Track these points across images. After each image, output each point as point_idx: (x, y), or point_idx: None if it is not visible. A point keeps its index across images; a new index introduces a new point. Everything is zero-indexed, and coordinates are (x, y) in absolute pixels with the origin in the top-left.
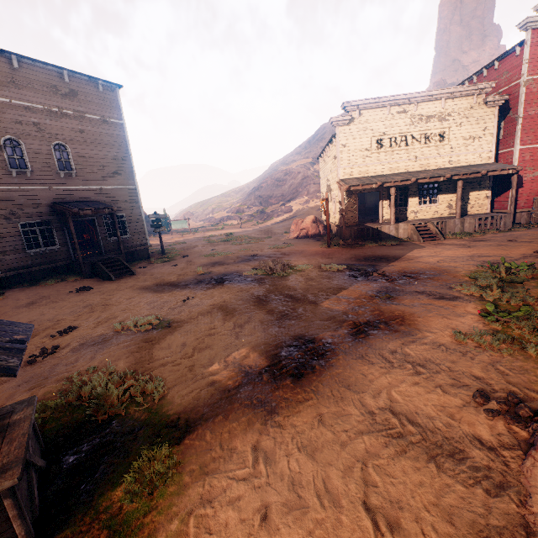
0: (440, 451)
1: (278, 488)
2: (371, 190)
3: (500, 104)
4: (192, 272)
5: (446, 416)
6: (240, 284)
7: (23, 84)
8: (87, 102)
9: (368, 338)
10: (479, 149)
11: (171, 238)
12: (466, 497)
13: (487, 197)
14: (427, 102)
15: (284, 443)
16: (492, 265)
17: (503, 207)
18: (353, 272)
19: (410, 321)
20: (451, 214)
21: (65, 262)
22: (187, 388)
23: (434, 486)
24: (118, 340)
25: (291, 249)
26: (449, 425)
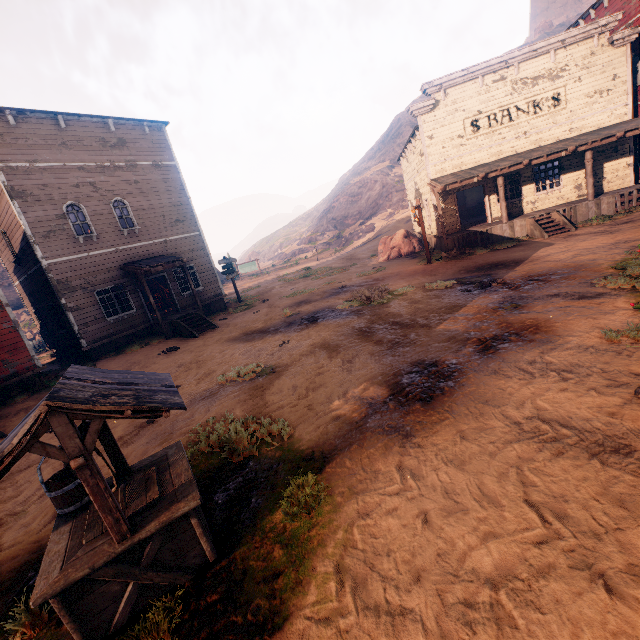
0: (603, 449)
1: (433, 498)
2: (473, 185)
3: (632, 40)
4: (278, 316)
5: (605, 416)
6: (336, 319)
7: (73, 143)
8: (136, 148)
9: (499, 352)
10: (610, 105)
11: (241, 284)
12: (637, 485)
13: (629, 165)
14: (531, 60)
15: (428, 460)
16: None
17: None
18: (465, 286)
19: (546, 328)
20: (582, 197)
21: (145, 326)
22: (312, 426)
23: (599, 479)
24: (225, 391)
25: (384, 273)
26: (609, 424)
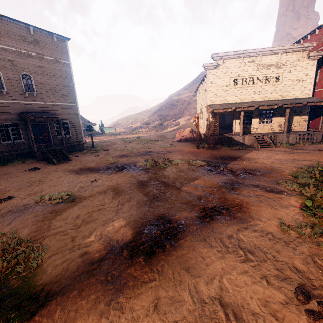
0: None
1: None
2: (228, 112)
3: (318, 58)
4: (106, 161)
5: (270, 314)
6: (133, 171)
7: (2, 34)
8: (45, 48)
9: (212, 222)
10: (302, 88)
11: (103, 138)
12: None
13: (306, 120)
14: (268, 55)
15: None
16: (308, 167)
17: (316, 127)
18: (210, 167)
19: (246, 209)
20: (280, 131)
21: (27, 151)
22: (62, 258)
23: None
24: (34, 209)
25: (173, 148)
26: None
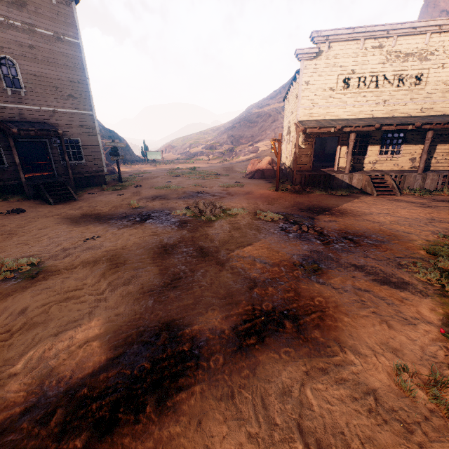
0: None
1: None
2: (330, 135)
3: None
4: (127, 204)
5: None
6: (160, 225)
7: None
8: (37, 14)
9: (259, 347)
10: None
11: (143, 167)
12: None
13: None
14: (409, 37)
15: None
16: None
17: None
18: (287, 225)
19: (332, 321)
20: (413, 168)
21: (15, 182)
22: None
23: None
24: None
25: (239, 189)
26: None
